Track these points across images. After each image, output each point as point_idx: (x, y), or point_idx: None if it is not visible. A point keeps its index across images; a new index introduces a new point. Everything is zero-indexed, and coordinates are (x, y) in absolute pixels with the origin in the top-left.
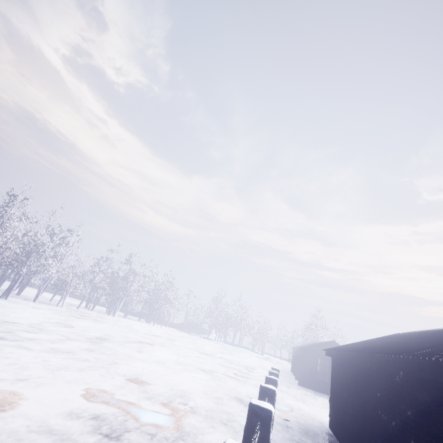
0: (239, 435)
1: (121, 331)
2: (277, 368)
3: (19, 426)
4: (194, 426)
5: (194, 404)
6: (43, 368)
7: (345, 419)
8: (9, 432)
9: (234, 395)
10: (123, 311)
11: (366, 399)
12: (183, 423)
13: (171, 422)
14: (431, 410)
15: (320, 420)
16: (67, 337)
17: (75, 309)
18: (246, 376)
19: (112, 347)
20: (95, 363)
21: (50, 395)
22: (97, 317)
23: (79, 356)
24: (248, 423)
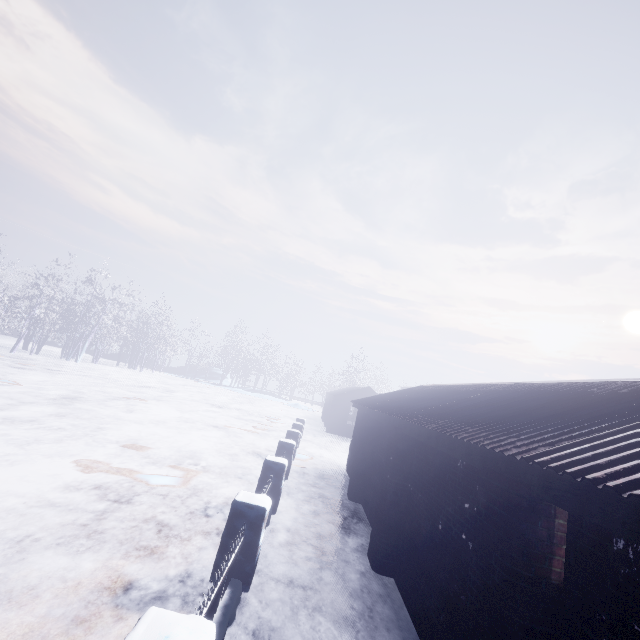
0: (254, 486)
1: (95, 385)
2: (303, 419)
3: (14, 504)
4: (207, 483)
5: (207, 463)
6: (7, 444)
7: (355, 463)
8: (6, 510)
9: (251, 450)
10: (88, 352)
11: (375, 446)
12: (196, 482)
13: (183, 483)
14: (406, 455)
15: (339, 464)
16: (18, 400)
17: (7, 354)
18: (268, 429)
19: (89, 408)
20: (73, 431)
21: (32, 472)
22: (50, 365)
23: (48, 425)
24: (263, 476)
